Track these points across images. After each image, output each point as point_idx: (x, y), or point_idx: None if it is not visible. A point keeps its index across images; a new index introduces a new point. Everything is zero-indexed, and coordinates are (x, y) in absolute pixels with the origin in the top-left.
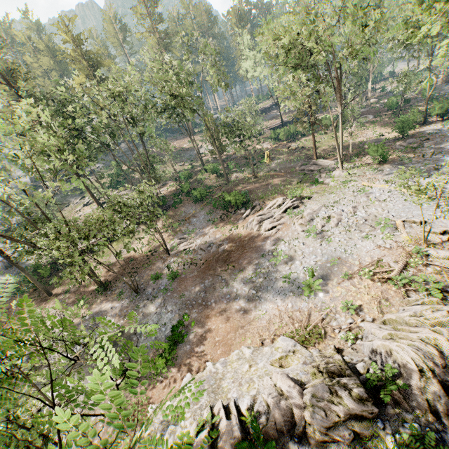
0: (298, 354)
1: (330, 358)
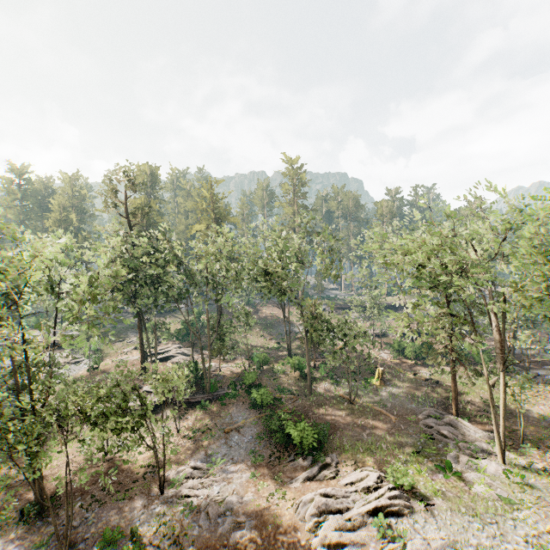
0: None
1: None
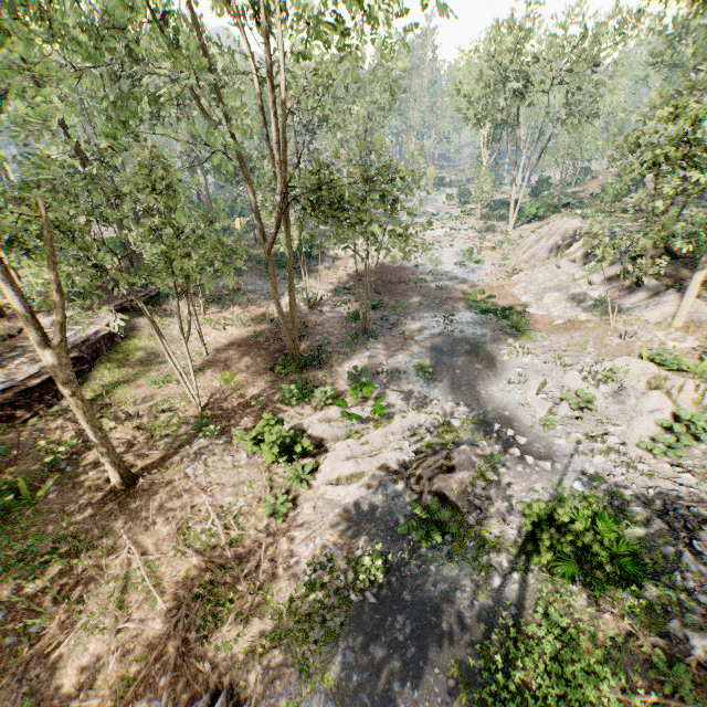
0: (536, 269)
1: (559, 244)
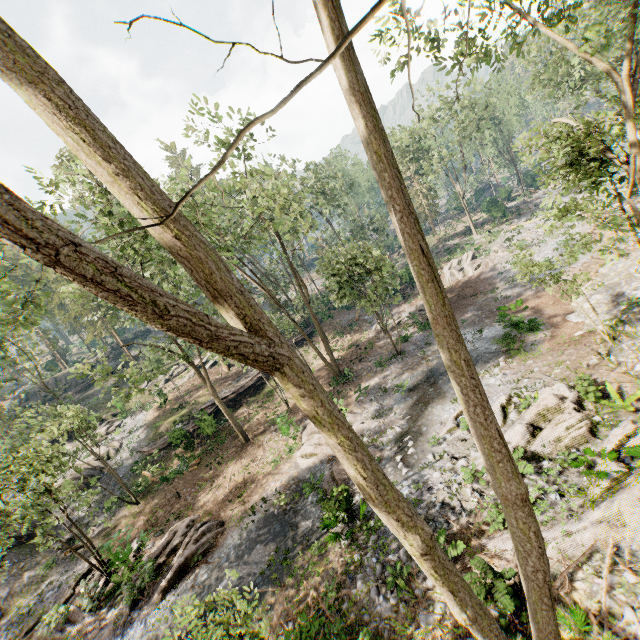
0: (632, 253)
1: None
